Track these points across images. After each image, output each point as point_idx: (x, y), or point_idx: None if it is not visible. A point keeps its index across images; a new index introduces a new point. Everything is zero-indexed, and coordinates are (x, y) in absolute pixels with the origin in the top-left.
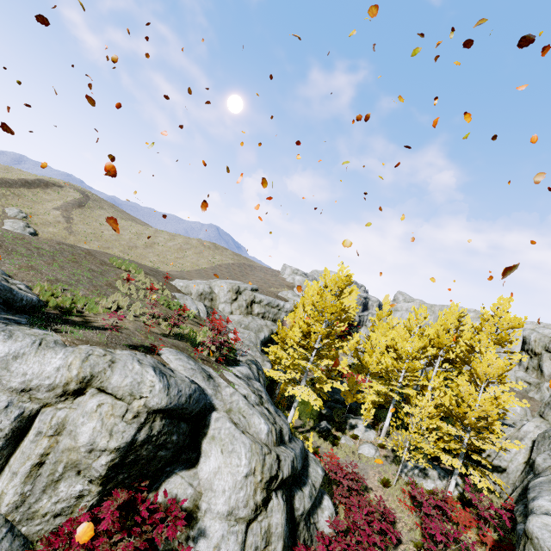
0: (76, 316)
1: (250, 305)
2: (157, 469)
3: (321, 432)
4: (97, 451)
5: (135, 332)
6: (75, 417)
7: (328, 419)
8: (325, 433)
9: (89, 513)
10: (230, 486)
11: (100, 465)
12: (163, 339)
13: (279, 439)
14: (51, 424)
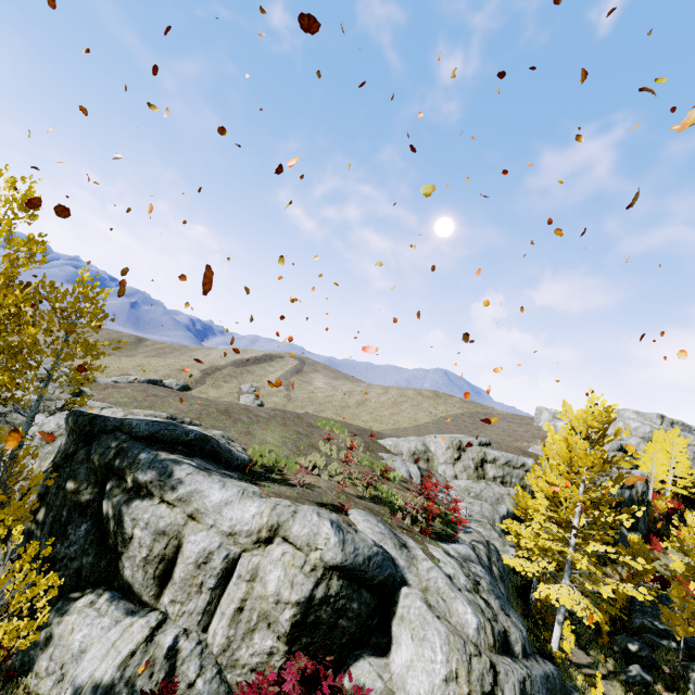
0: (277, 474)
1: (480, 465)
2: (342, 645)
3: (631, 685)
4: (282, 603)
5: (327, 491)
6: (265, 565)
7: (644, 664)
8: (640, 688)
9: (279, 676)
10: (425, 690)
11: (285, 619)
12: (356, 500)
13: (499, 644)
14: (248, 569)
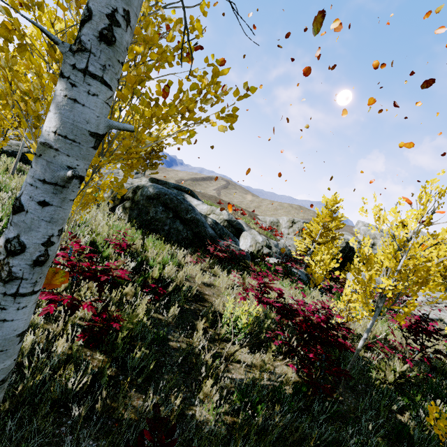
0: None
1: (301, 231)
2: None
3: None
4: None
5: None
6: None
7: None
8: None
9: None
10: (244, 248)
11: None
12: None
13: (267, 246)
14: None
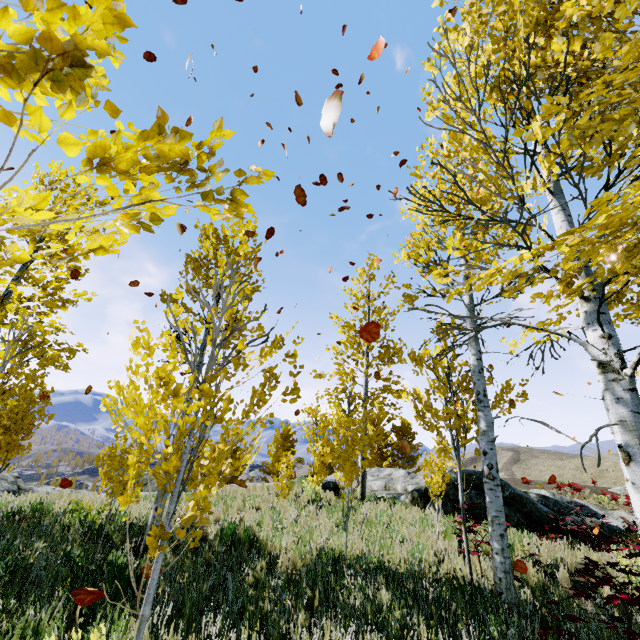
0: None
1: None
2: None
3: None
4: None
5: None
6: None
7: None
8: None
9: None
10: None
11: None
12: None
13: None
14: None
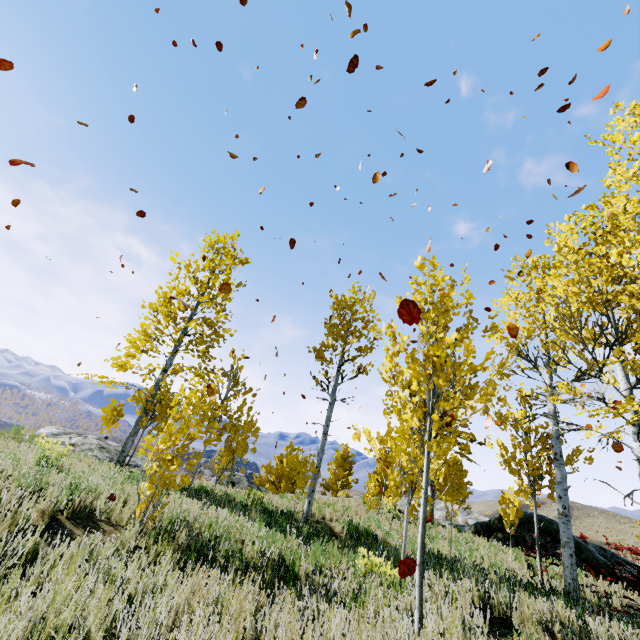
0: None
1: None
2: None
3: None
4: None
5: None
6: None
7: None
8: None
9: None
10: None
11: None
12: None
13: None
14: None
